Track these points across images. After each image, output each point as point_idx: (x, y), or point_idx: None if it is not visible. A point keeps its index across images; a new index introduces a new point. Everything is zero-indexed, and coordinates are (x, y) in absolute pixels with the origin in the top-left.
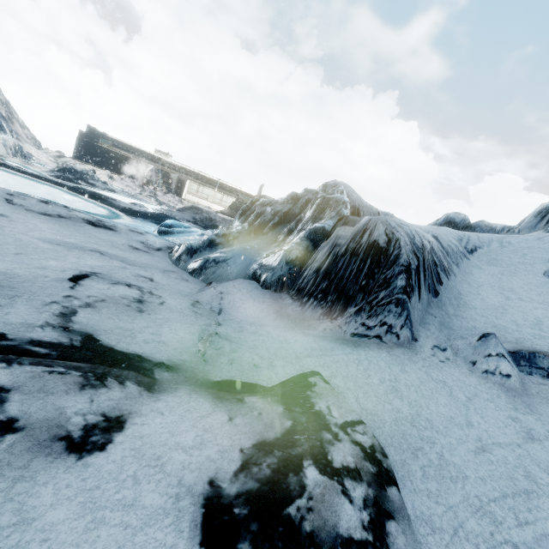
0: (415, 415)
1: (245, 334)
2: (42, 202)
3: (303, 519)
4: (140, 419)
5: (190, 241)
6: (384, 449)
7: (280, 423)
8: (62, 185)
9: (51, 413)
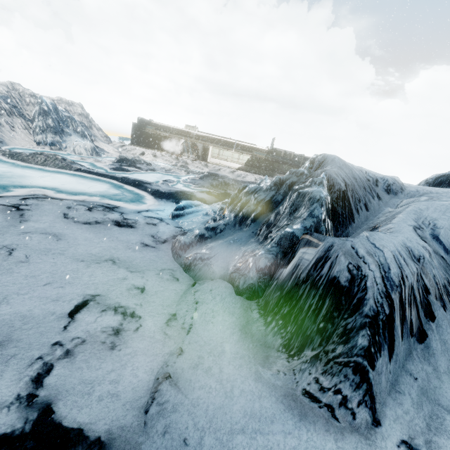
0: None
1: (198, 374)
2: (87, 210)
3: None
4: None
5: (194, 224)
6: None
7: None
8: (114, 178)
9: None
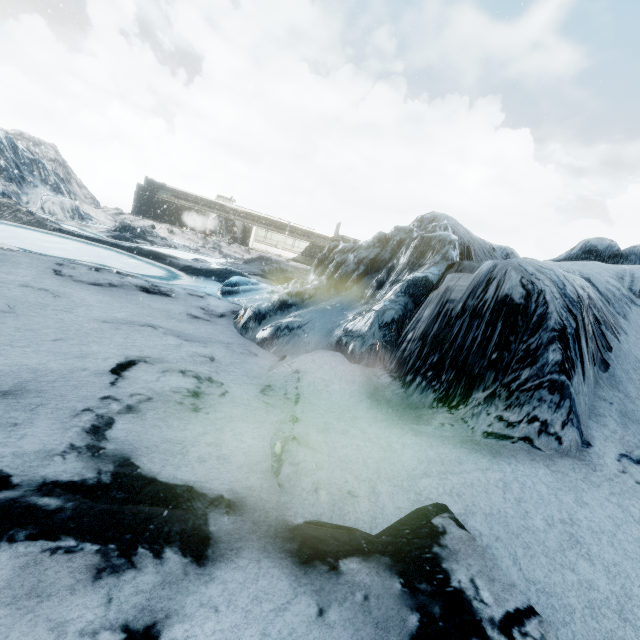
0: (622, 596)
1: (332, 436)
2: (93, 270)
3: None
4: (181, 626)
5: (259, 301)
6: None
7: (399, 619)
8: (118, 246)
9: None
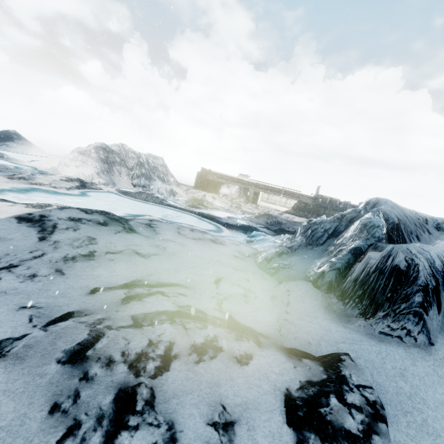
0: (413, 393)
1: (303, 322)
2: (191, 231)
3: (326, 415)
4: (257, 357)
5: (266, 248)
6: (383, 405)
7: (320, 375)
8: (193, 212)
9: (230, 347)
